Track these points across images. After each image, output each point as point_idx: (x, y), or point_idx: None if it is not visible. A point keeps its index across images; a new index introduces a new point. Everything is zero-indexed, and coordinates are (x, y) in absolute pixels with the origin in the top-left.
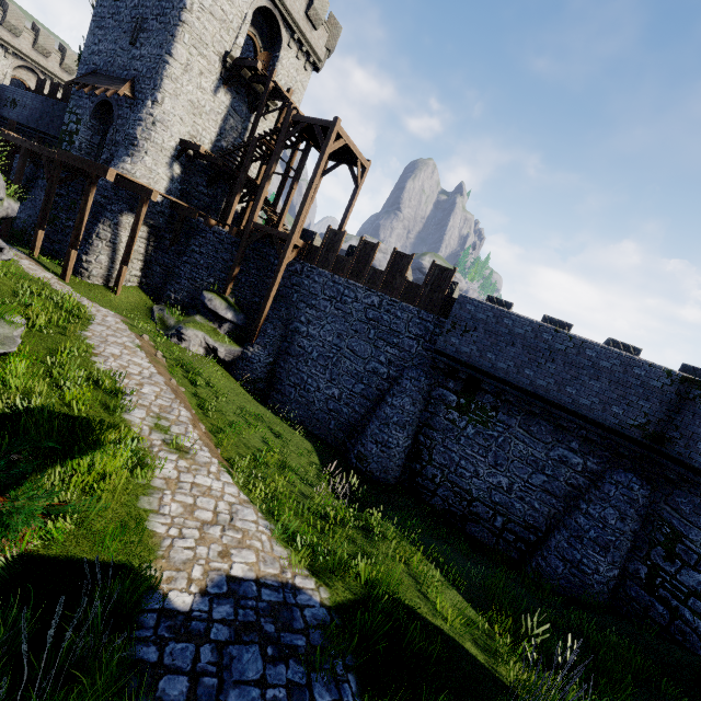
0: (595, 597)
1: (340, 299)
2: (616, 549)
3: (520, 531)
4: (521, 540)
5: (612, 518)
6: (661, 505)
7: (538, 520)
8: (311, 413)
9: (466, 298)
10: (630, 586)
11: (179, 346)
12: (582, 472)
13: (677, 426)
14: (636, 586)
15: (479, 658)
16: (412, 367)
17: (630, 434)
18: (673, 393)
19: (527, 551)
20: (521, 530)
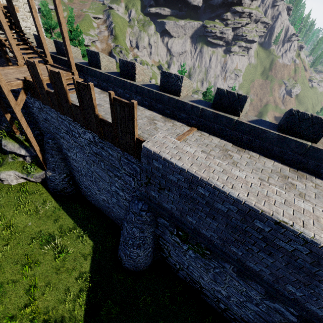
0: None
1: (71, 134)
2: None
3: (238, 318)
4: (239, 322)
5: None
6: None
7: None
8: (100, 205)
9: (149, 152)
10: None
11: (1, 186)
12: None
13: None
14: None
15: None
16: (135, 200)
17: None
18: None
19: None
20: (239, 318)
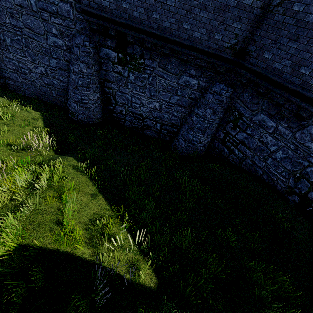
0: (198, 153)
1: None
2: (209, 130)
3: (169, 128)
4: (170, 132)
5: (209, 114)
6: (236, 100)
7: (176, 121)
8: (38, 89)
9: None
10: (216, 143)
11: None
12: (197, 89)
13: (255, 41)
14: (218, 142)
15: (83, 256)
16: (77, 34)
17: (224, 55)
18: (259, 9)
19: (173, 136)
20: (169, 128)
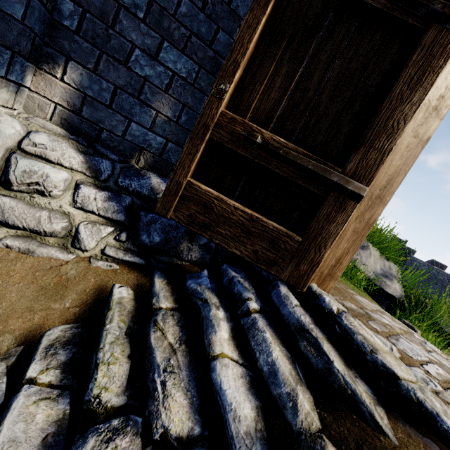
0: None
1: None
2: None
3: None
4: None
5: None
6: None
7: None
8: None
9: (414, 258)
10: None
11: None
12: None
13: None
14: None
15: None
16: None
17: None
18: None
19: None
20: None
